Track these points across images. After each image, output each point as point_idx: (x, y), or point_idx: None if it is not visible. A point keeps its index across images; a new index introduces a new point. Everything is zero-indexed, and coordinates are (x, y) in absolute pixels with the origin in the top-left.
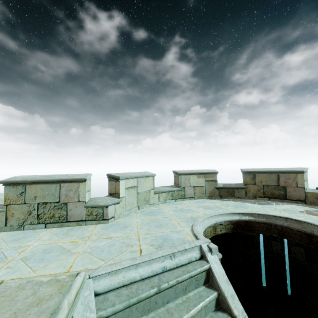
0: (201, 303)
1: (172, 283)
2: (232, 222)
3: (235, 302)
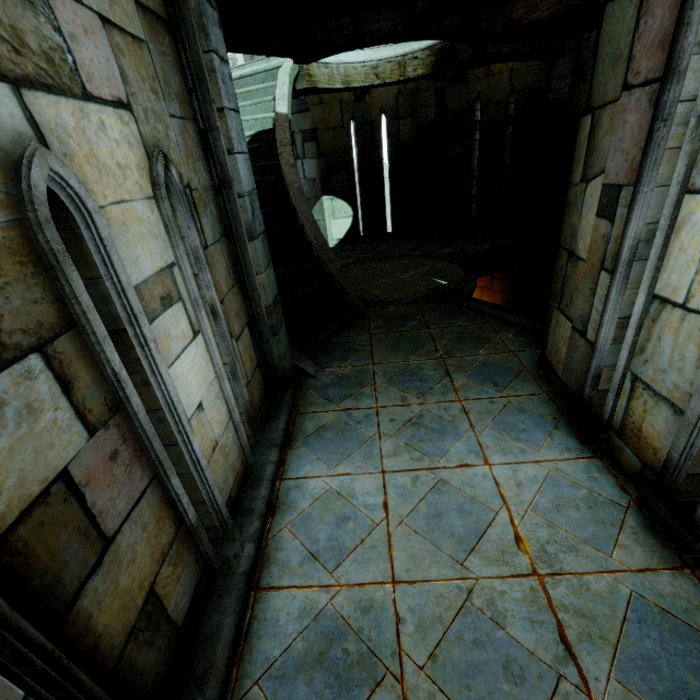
0: (260, 86)
1: (250, 73)
2: (434, 51)
3: (283, 88)
